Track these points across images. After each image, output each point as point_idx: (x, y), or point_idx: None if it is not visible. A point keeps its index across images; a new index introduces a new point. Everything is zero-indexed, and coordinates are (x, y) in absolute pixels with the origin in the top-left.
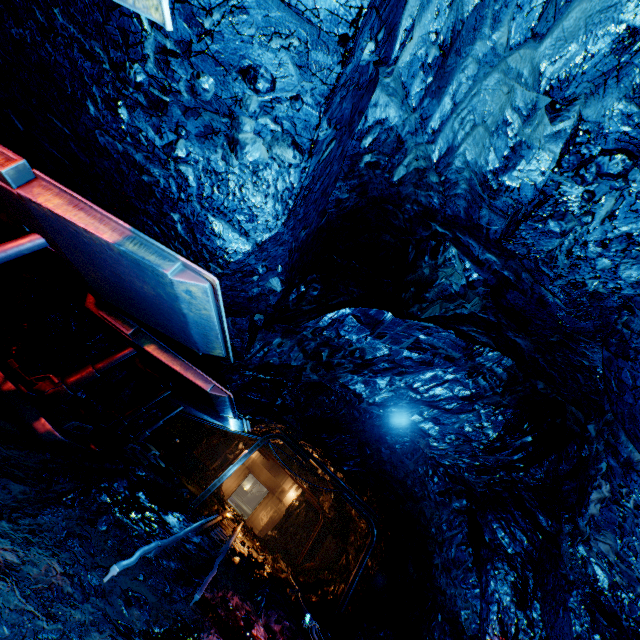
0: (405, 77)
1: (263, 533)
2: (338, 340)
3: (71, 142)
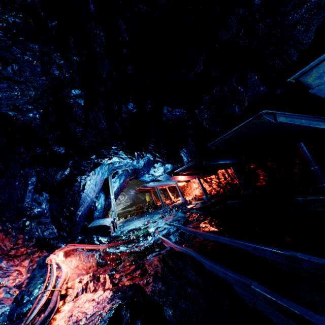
0: (141, 163)
1: None
2: None
3: None
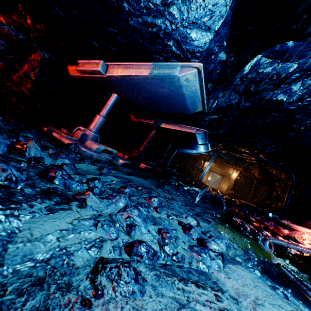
0: None
1: (226, 193)
2: (258, 76)
3: (118, 36)
